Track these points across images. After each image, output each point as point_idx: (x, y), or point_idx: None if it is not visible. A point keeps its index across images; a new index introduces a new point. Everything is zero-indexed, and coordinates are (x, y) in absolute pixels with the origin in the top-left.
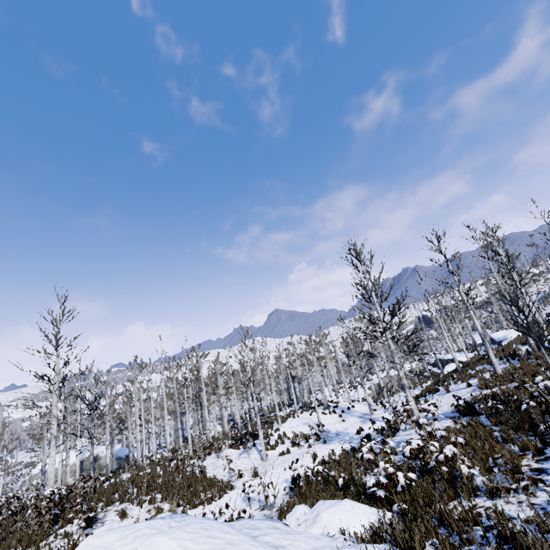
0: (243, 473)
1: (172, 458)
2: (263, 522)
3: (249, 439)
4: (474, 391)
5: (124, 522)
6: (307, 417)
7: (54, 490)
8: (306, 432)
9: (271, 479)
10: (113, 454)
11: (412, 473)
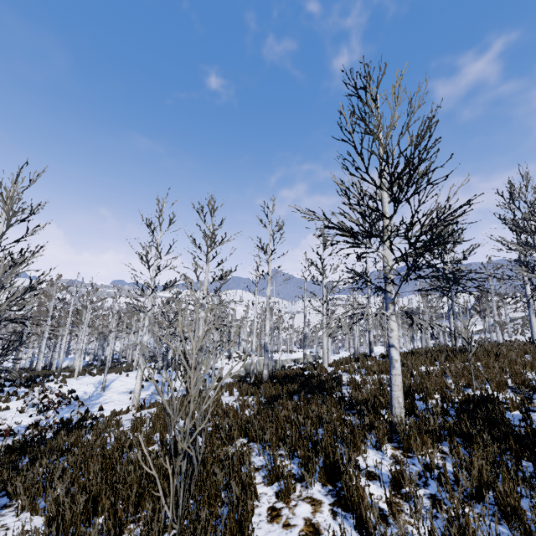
0: None
1: None
2: None
3: None
4: None
5: None
6: (121, 377)
7: None
8: (79, 393)
9: None
10: None
11: None
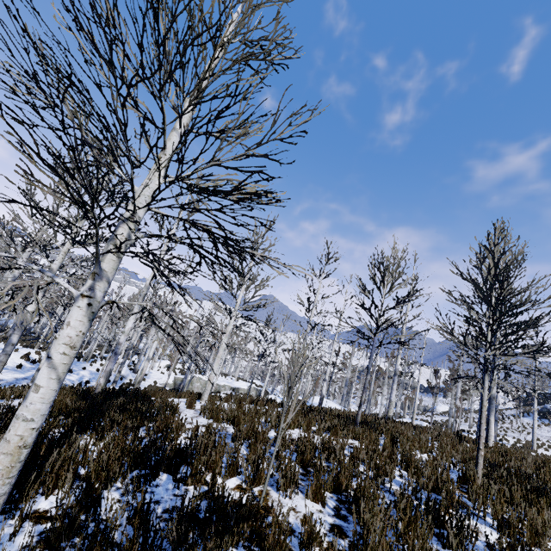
0: None
1: None
2: None
3: None
4: None
5: None
6: None
7: None
8: None
9: None
10: None
11: None
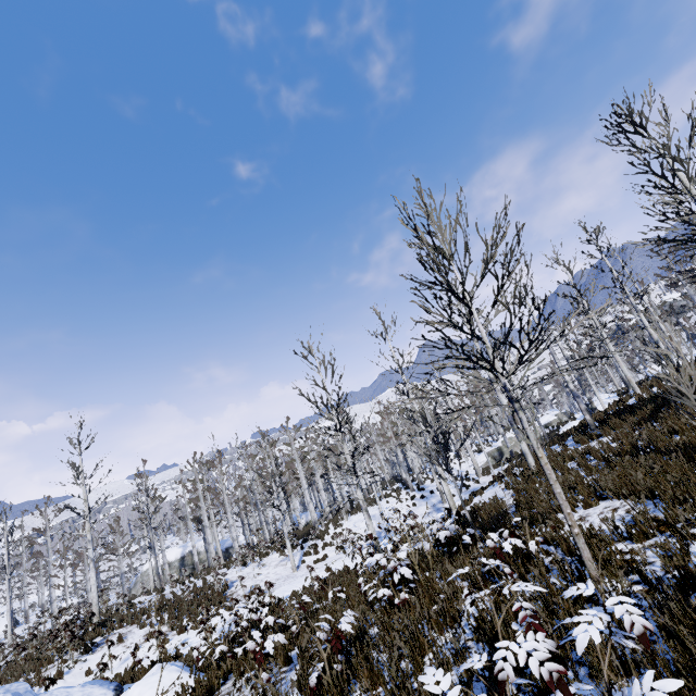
0: (263, 587)
1: (225, 564)
2: (89, 689)
3: (285, 546)
4: (505, 489)
5: (119, 646)
6: (382, 505)
7: (70, 617)
8: (365, 529)
9: (267, 601)
10: (207, 549)
11: (221, 646)
